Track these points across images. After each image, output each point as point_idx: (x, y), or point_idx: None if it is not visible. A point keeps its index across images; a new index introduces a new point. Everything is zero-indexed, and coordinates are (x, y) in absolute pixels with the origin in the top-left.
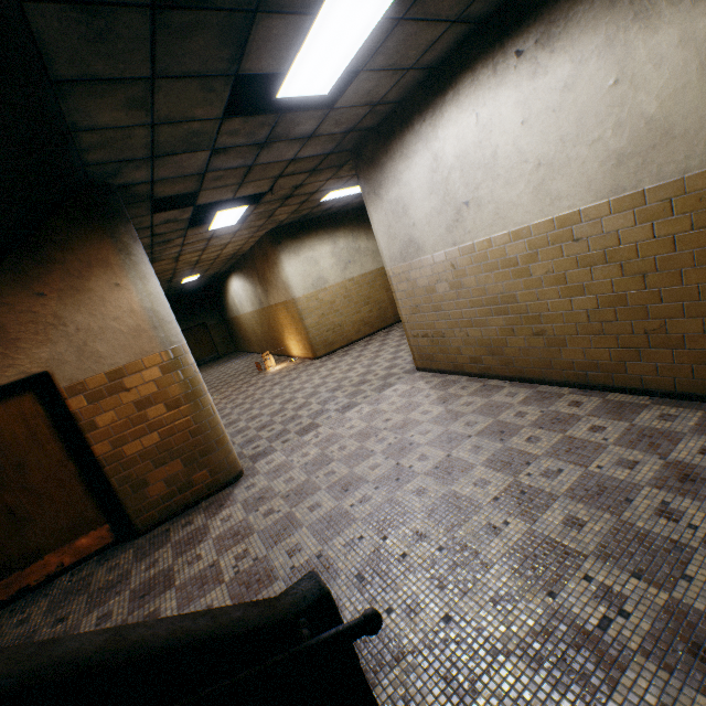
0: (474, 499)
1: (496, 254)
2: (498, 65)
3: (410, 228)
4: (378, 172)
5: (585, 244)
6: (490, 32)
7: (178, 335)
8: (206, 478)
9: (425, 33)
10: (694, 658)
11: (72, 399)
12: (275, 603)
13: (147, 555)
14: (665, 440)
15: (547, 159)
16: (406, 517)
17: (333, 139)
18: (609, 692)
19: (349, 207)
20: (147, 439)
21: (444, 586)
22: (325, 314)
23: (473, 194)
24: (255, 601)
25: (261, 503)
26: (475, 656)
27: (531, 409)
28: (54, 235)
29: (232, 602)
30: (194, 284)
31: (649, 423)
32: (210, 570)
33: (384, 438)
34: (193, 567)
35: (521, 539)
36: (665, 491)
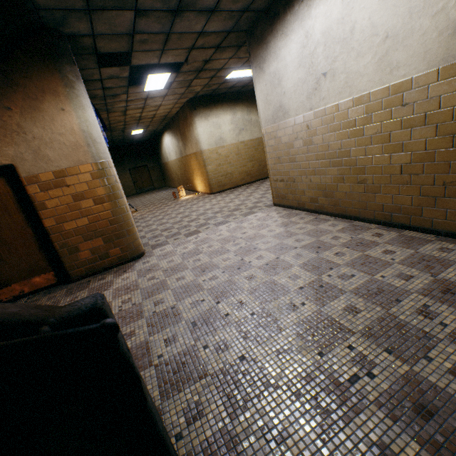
0: (286, 286)
1: (341, 117)
2: None
3: (281, 96)
4: (264, 49)
5: (410, 108)
6: None
7: (105, 154)
8: (118, 253)
9: None
10: (417, 414)
11: (29, 186)
12: (55, 310)
13: (73, 293)
14: (439, 265)
15: (394, 31)
16: (236, 292)
17: (232, 17)
18: (342, 426)
19: (247, 89)
20: (79, 221)
21: (247, 337)
22: (221, 164)
23: (331, 66)
24: (39, 305)
25: (149, 273)
26: (253, 385)
27: (344, 235)
28: (18, 65)
29: None
30: (141, 136)
31: (430, 252)
32: None
33: (238, 243)
34: None
35: (310, 316)
36: (429, 298)
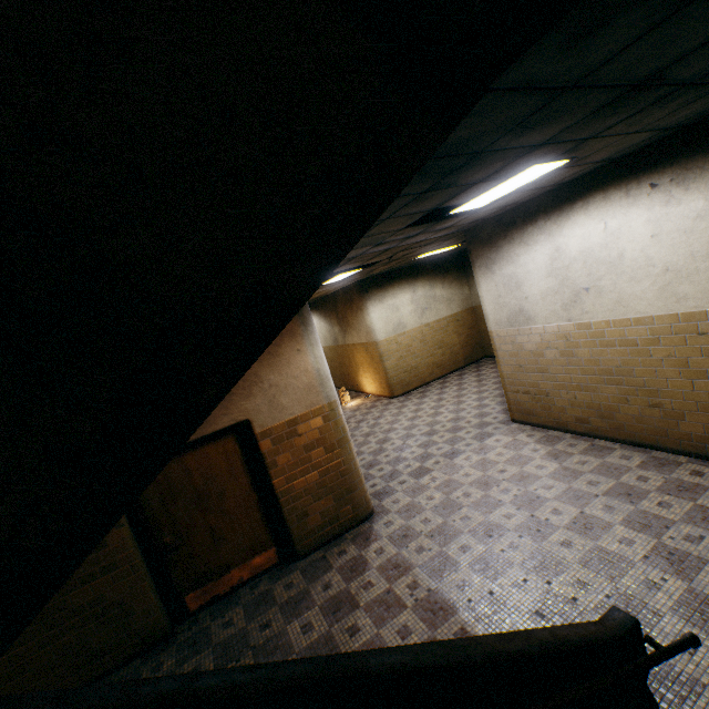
0: (624, 555)
1: (615, 334)
2: (630, 190)
3: (522, 301)
4: (493, 251)
5: None
6: (625, 166)
7: (334, 390)
8: (349, 512)
9: (573, 170)
10: None
11: (262, 442)
12: (604, 624)
13: (316, 577)
14: None
15: (675, 267)
16: (562, 566)
17: (459, 226)
18: None
19: (428, 260)
20: (309, 477)
21: None
22: (403, 357)
23: (595, 283)
24: (592, 621)
25: (408, 540)
26: (675, 685)
27: (651, 474)
28: None
29: (425, 625)
30: None
31: None
32: (388, 596)
33: (507, 489)
34: (369, 592)
35: (683, 595)
36: None
